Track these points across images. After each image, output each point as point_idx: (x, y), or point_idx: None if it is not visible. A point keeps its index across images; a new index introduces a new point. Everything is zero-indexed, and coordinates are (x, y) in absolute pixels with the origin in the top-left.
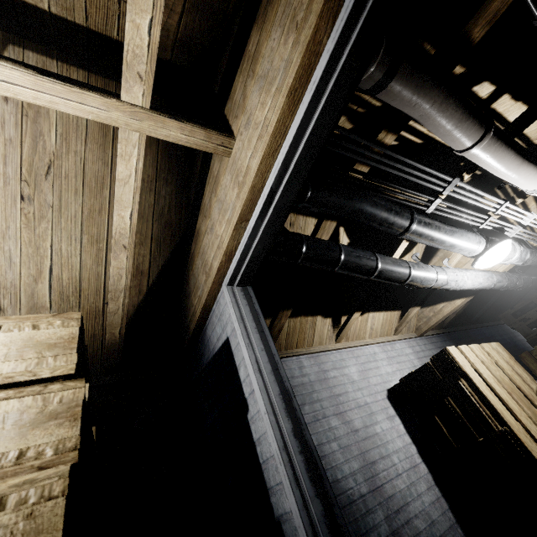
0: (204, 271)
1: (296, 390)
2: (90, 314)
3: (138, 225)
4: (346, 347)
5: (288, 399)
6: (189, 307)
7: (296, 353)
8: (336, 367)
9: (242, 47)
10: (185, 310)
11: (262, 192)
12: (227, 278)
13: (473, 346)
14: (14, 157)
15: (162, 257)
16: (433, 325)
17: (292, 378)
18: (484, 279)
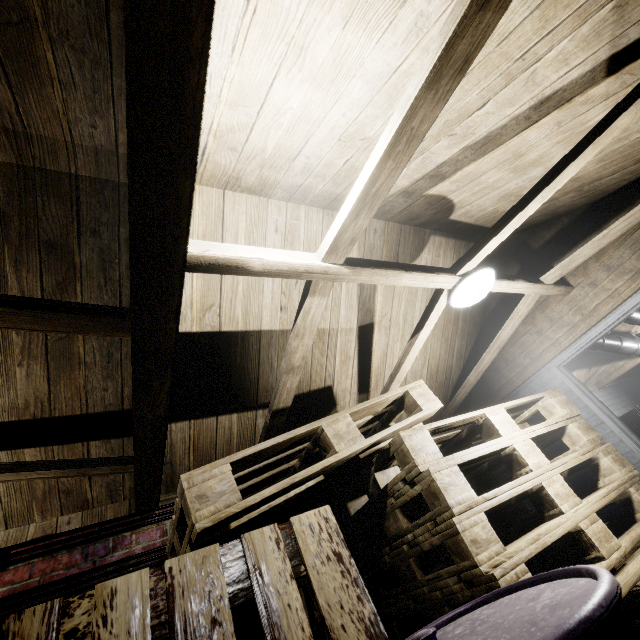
0: (527, 357)
1: None
2: (439, 385)
3: (463, 326)
4: None
5: (626, 426)
6: (497, 378)
7: None
8: None
9: (579, 238)
10: (489, 380)
11: (601, 320)
12: (557, 363)
13: None
14: (424, 297)
15: (470, 345)
16: (614, 379)
17: None
18: None
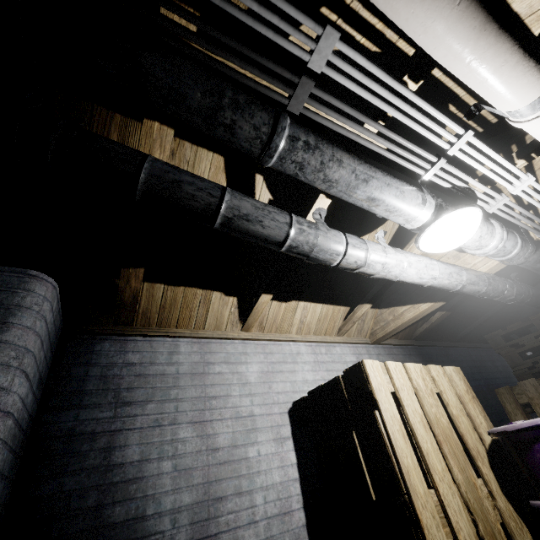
0: None
1: (147, 381)
2: None
3: None
4: (256, 339)
5: None
6: None
7: (172, 334)
8: (230, 361)
9: None
10: None
11: None
12: None
13: (412, 365)
14: None
15: None
16: (390, 331)
17: (150, 364)
18: (443, 274)
